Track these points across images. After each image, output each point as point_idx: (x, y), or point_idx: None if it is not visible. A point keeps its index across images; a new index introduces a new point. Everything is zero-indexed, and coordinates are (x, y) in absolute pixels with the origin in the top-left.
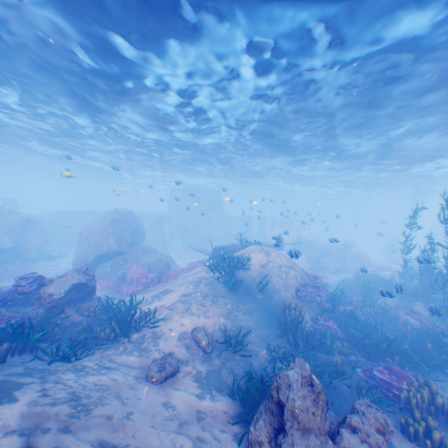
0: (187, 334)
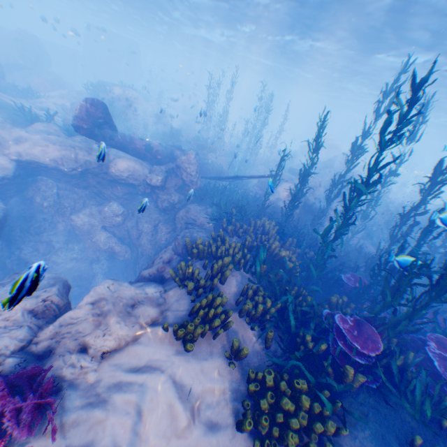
0: (59, 106)
